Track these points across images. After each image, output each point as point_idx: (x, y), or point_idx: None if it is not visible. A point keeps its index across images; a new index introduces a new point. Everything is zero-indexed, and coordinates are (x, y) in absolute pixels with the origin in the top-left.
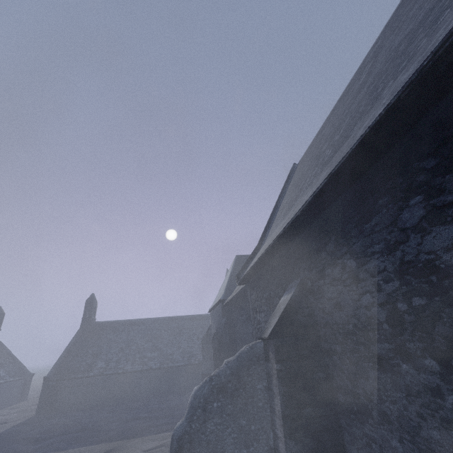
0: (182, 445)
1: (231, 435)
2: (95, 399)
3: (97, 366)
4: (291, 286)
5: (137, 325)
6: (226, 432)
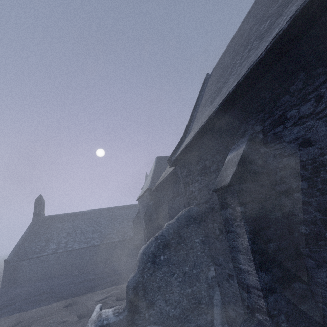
0: (137, 292)
1: (177, 279)
2: (51, 271)
3: (49, 247)
4: (237, 145)
5: (80, 216)
6: (173, 277)
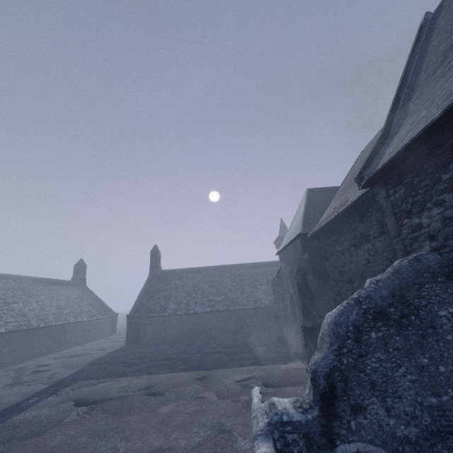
0: (333, 384)
1: (406, 377)
2: (173, 335)
3: (169, 307)
4: None
5: (200, 273)
6: (398, 372)
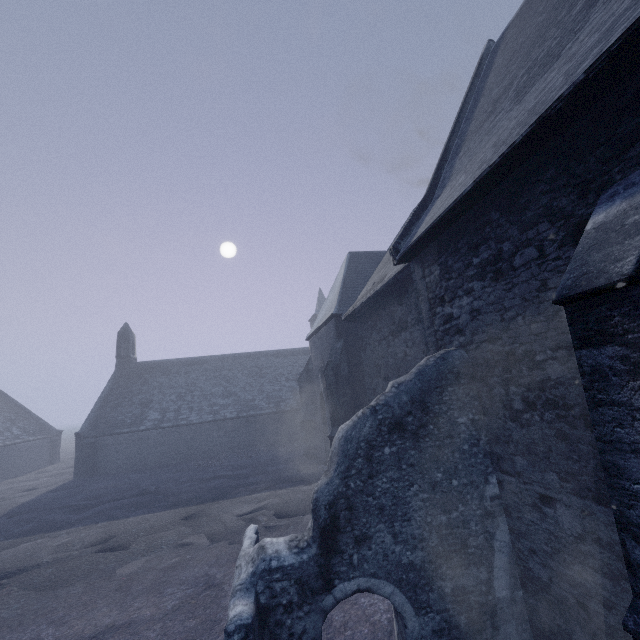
0: (337, 514)
1: (418, 496)
2: (154, 457)
3: (149, 417)
4: (627, 185)
5: (198, 365)
6: (410, 491)
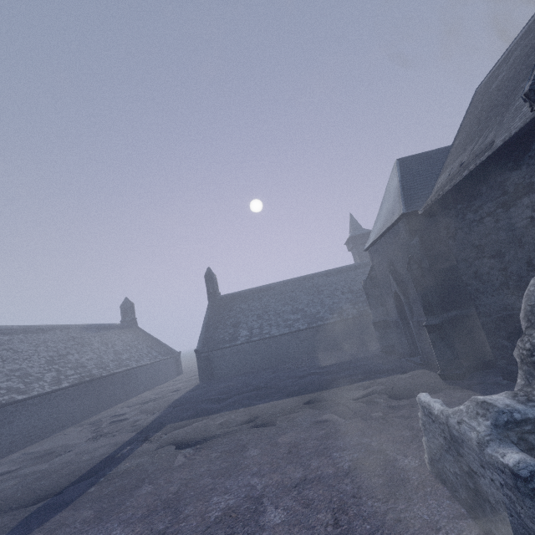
0: None
1: None
2: (251, 364)
3: (241, 335)
4: None
5: (266, 292)
6: None
